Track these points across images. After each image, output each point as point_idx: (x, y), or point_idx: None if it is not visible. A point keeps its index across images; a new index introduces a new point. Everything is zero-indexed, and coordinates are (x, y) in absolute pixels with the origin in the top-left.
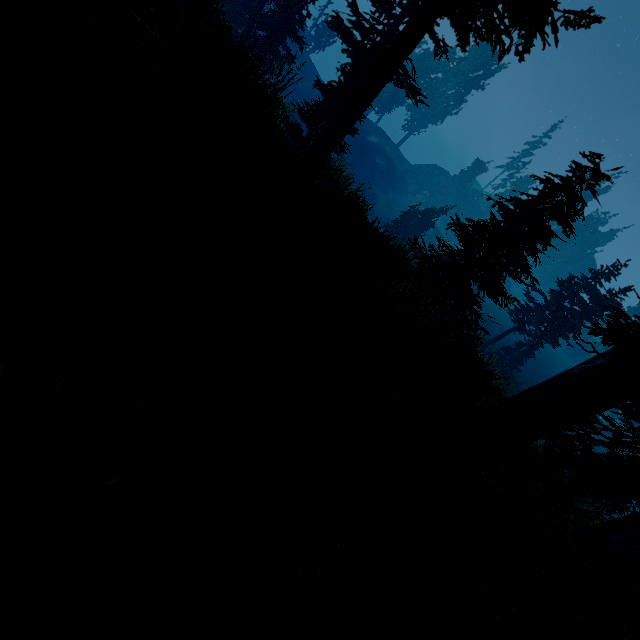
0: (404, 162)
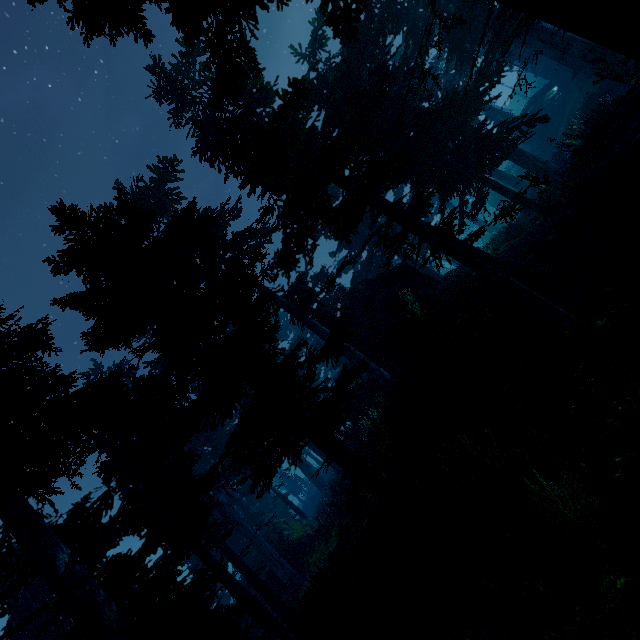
0: None
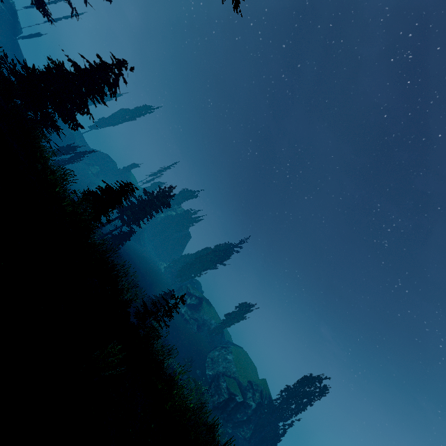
0: (86, 145)
